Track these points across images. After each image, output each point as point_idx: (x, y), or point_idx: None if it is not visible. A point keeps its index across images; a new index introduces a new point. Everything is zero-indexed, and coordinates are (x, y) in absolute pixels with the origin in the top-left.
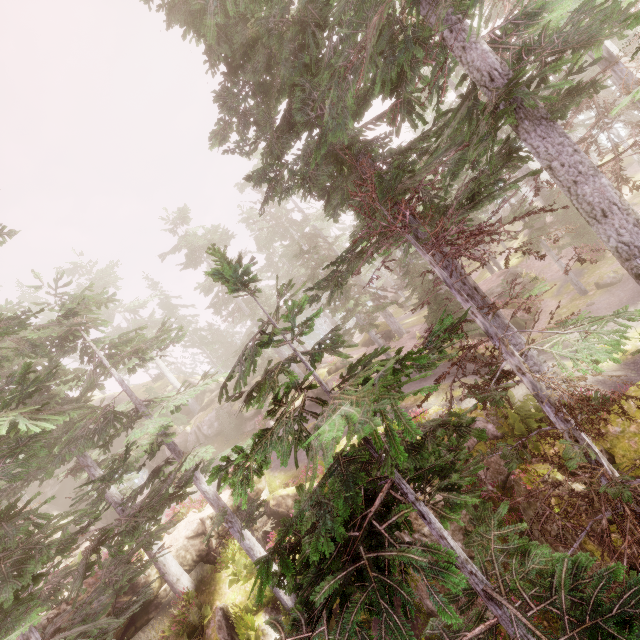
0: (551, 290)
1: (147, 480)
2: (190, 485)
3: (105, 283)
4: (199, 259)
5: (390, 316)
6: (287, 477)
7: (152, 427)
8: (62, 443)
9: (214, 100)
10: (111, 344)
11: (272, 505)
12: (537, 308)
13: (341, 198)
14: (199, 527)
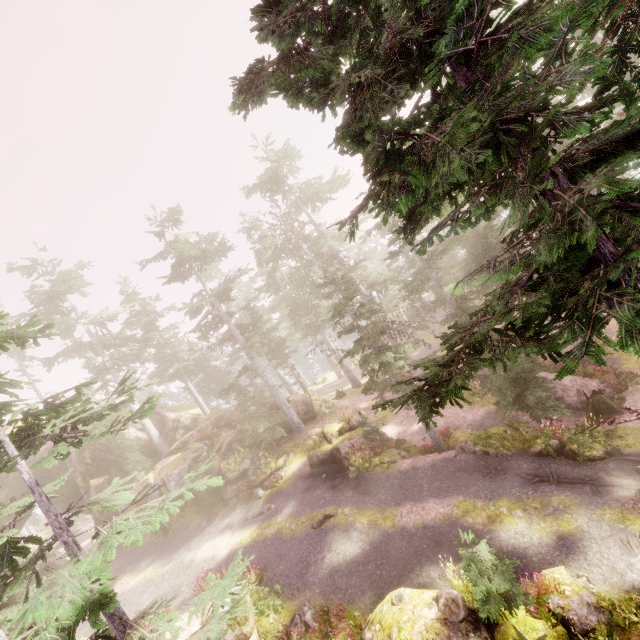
0: (634, 359)
1: None
2: None
3: (68, 287)
4: (188, 272)
5: (410, 360)
6: (287, 613)
7: (70, 597)
8: None
9: (256, 11)
10: (27, 414)
11: None
12: (625, 383)
13: (522, 216)
14: None
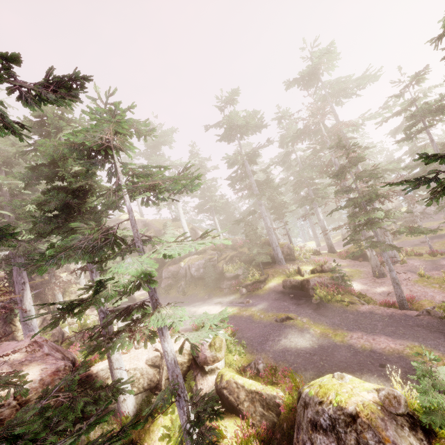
0: None
1: (119, 314)
2: (153, 341)
3: (164, 141)
4: (233, 136)
5: (389, 241)
6: (246, 359)
7: (135, 268)
8: (57, 248)
9: None
10: (134, 172)
11: (224, 387)
12: None
13: None
14: (157, 359)
